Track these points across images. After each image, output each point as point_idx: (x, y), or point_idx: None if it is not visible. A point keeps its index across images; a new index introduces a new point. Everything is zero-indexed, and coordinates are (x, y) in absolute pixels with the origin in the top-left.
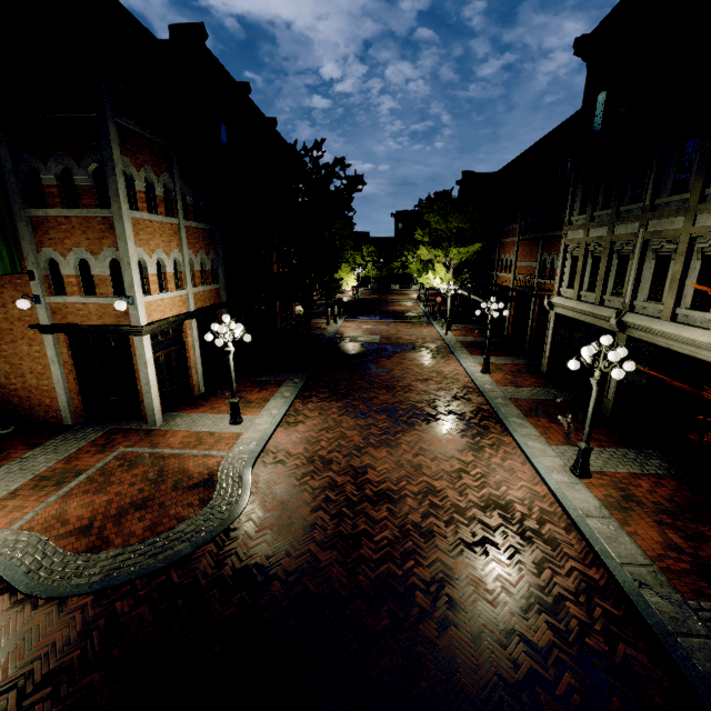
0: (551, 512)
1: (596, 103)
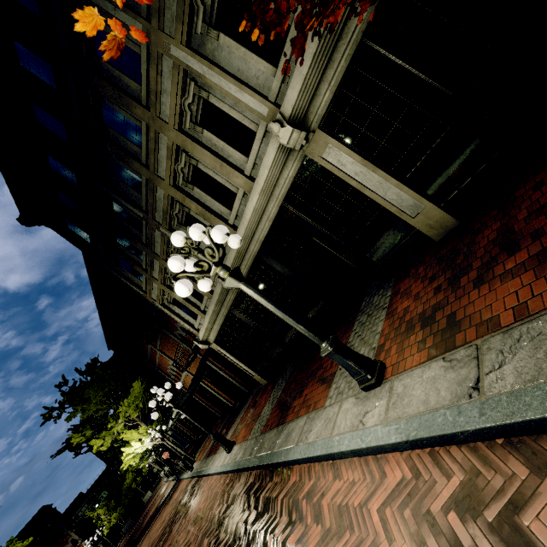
0: (468, 480)
1: (73, 232)
